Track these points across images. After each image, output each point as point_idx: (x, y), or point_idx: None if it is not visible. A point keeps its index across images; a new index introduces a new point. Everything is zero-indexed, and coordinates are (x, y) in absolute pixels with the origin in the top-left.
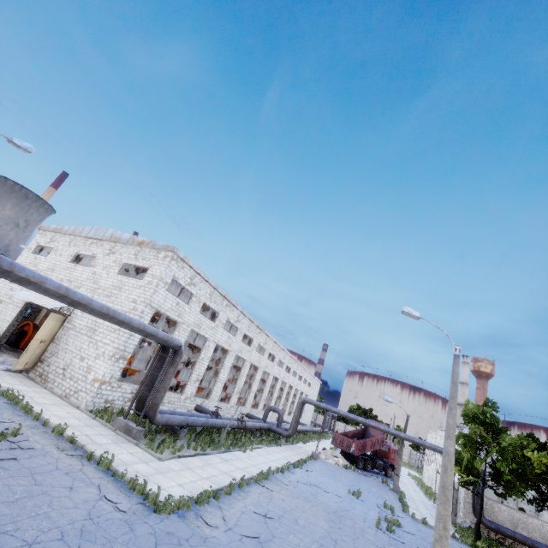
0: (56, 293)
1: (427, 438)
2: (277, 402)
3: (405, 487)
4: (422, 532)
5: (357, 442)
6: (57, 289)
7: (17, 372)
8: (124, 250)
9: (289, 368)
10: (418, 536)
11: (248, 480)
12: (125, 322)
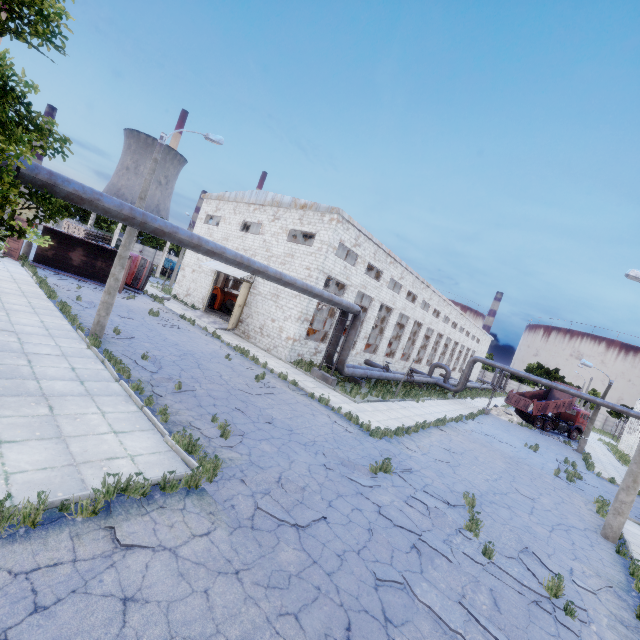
0: (274, 278)
1: (635, 406)
2: (441, 358)
3: (592, 451)
4: (607, 487)
5: (537, 403)
6: (275, 275)
7: (227, 330)
8: (288, 215)
9: (456, 324)
10: (601, 489)
11: (429, 424)
12: (319, 295)
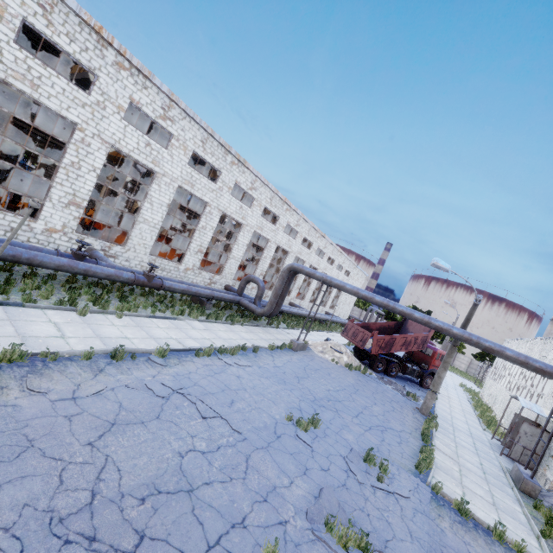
0: None
1: None
2: (292, 285)
3: (447, 405)
4: None
5: (378, 337)
6: None
7: None
8: None
9: (311, 243)
10: None
11: None
12: None
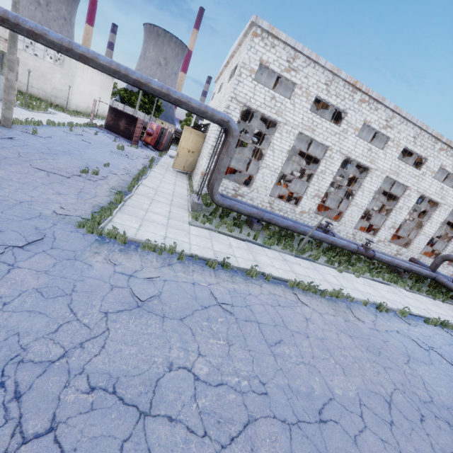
0: (61, 46)
1: None
2: None
3: None
4: None
5: None
6: (61, 42)
7: (185, 174)
8: (234, 59)
9: None
10: None
11: (270, 276)
12: (142, 82)
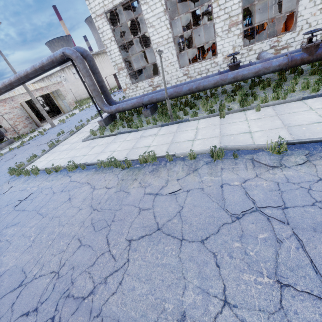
0: (4, 87)
1: None
2: None
3: None
4: None
5: None
6: (3, 86)
7: None
8: None
9: None
10: None
11: (82, 166)
12: (26, 74)
